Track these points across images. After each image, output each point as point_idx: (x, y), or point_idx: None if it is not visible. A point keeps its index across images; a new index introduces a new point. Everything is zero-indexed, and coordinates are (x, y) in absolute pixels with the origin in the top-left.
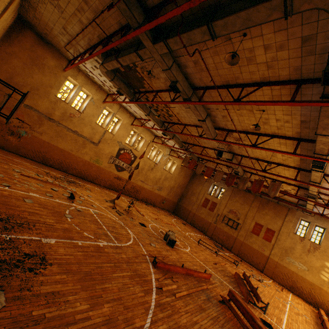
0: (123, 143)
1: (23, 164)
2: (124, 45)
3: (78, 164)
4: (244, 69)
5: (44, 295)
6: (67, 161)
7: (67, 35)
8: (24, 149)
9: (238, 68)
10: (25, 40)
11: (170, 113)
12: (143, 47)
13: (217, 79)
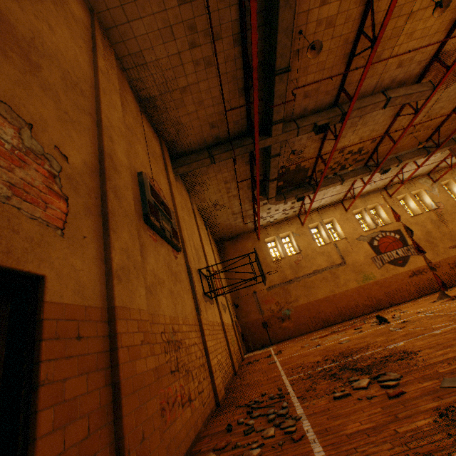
0: (364, 234)
1: (313, 335)
2: (262, 168)
3: (353, 298)
4: (337, 31)
5: (437, 362)
6: (341, 305)
7: (237, 215)
8: (301, 326)
9: (333, 41)
10: (228, 250)
11: (355, 150)
12: (269, 149)
13: (335, 70)
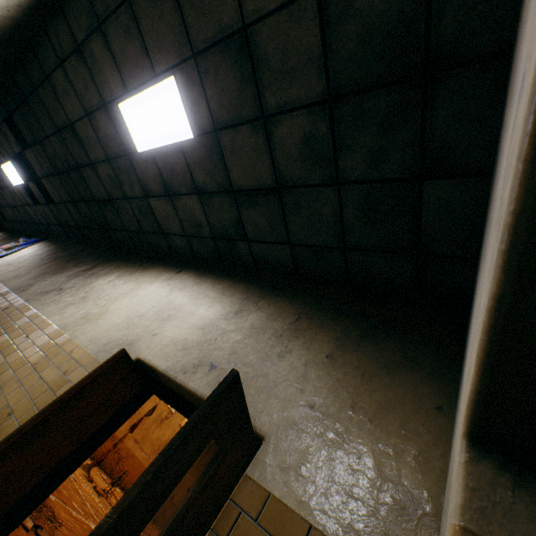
0: None
1: None
2: None
3: None
4: None
5: None
6: None
7: None
8: None
9: None
10: None
11: None
12: None
13: None
